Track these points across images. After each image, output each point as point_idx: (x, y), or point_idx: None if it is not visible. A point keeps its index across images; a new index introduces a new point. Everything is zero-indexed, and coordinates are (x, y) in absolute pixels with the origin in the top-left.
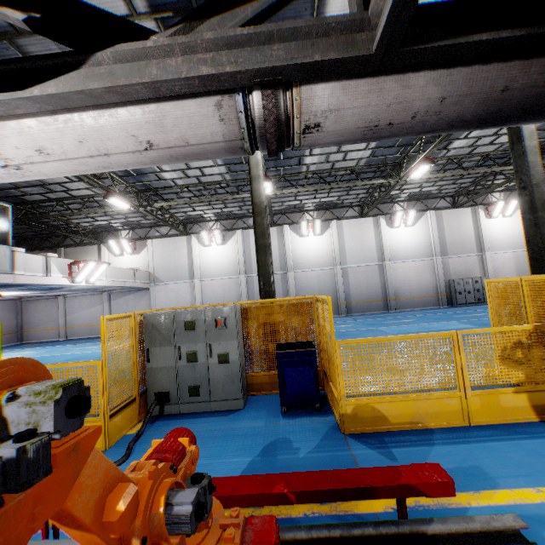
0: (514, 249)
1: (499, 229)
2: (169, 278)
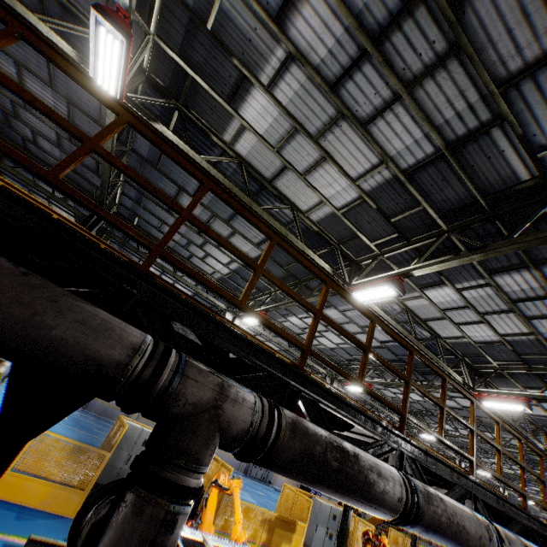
0: None
1: None
2: None
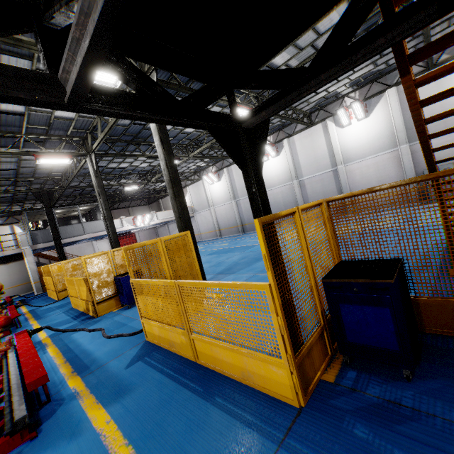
0: None
1: None
2: (200, 209)
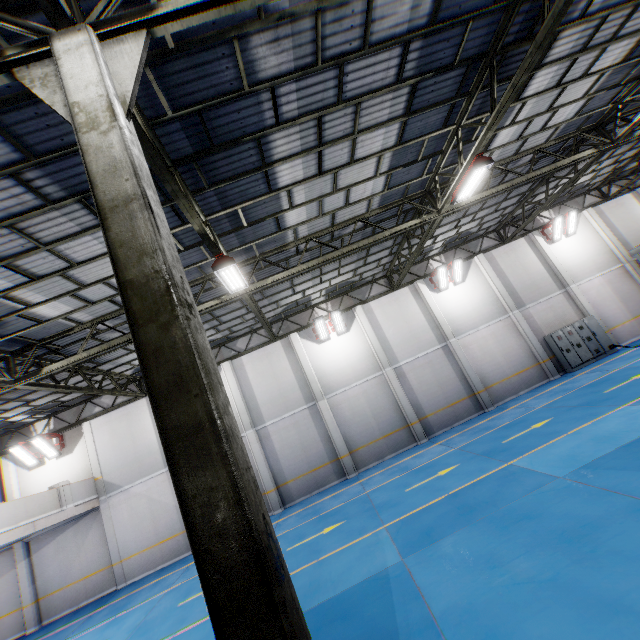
0: (601, 272)
1: (570, 253)
2: (129, 477)
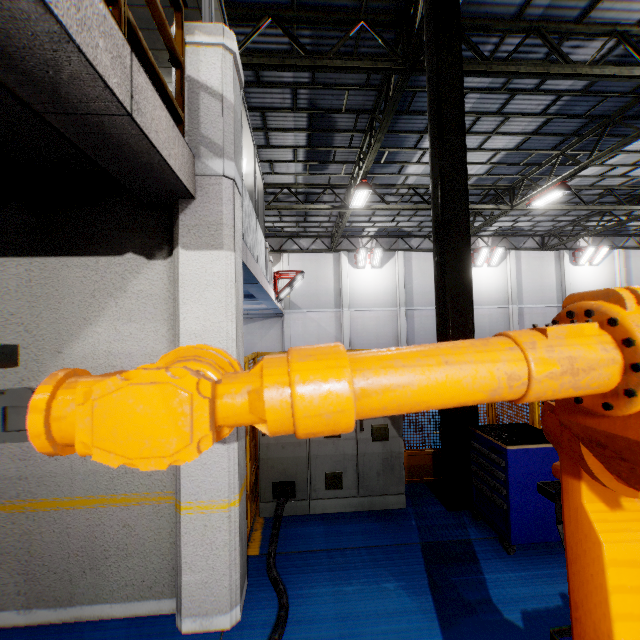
0: None
1: None
2: (308, 305)
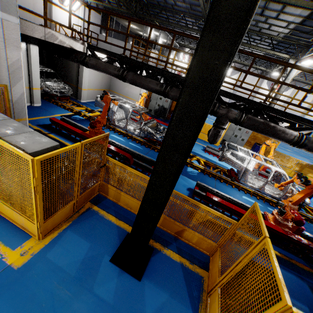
0: None
1: None
2: None
